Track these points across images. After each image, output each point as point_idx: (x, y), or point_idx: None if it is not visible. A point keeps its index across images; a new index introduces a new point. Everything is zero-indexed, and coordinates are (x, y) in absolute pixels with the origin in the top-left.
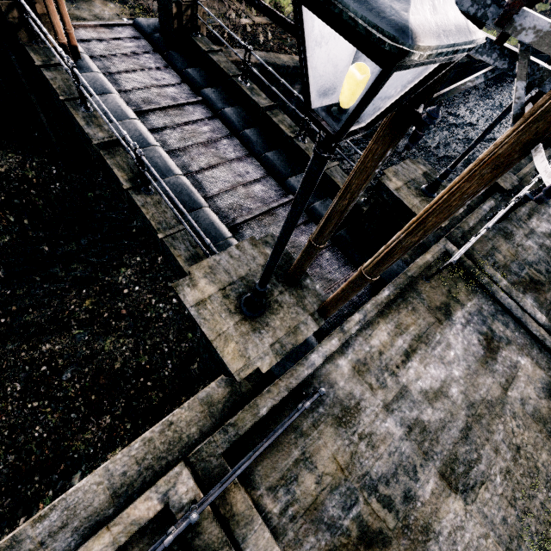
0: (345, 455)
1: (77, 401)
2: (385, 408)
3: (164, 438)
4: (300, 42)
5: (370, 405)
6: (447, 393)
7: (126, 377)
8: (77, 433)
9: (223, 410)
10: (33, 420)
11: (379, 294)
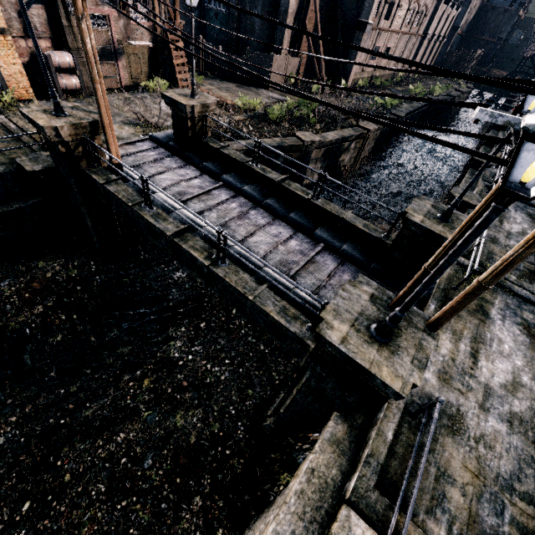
0: (472, 461)
1: (163, 489)
2: (481, 408)
3: (313, 487)
4: (515, 157)
5: (468, 408)
6: (521, 382)
7: (205, 450)
8: (172, 526)
9: (350, 445)
10: (125, 522)
11: (427, 309)
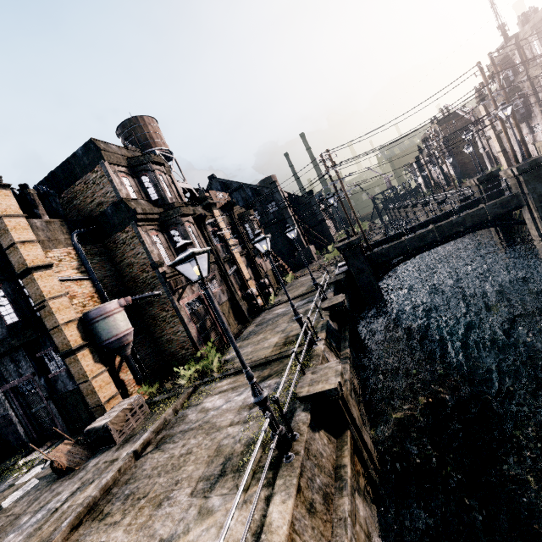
0: None
1: None
2: None
3: None
4: (503, 113)
5: None
6: None
7: None
8: None
9: None
10: None
11: None
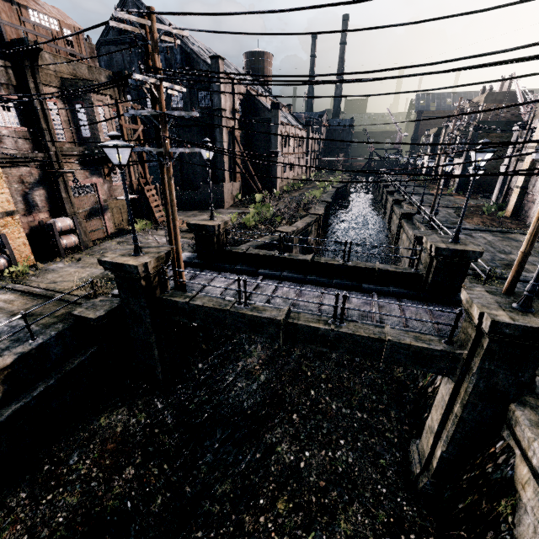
0: None
1: None
2: None
3: None
4: None
5: None
6: None
7: None
8: None
9: None
10: None
11: None
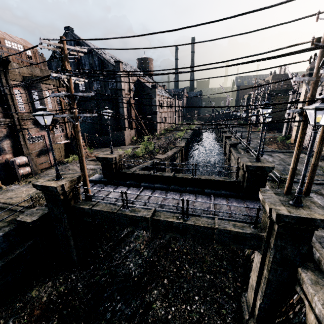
0: None
1: None
2: None
3: None
4: (315, 115)
5: None
6: None
7: None
8: None
9: (322, 280)
10: None
11: None
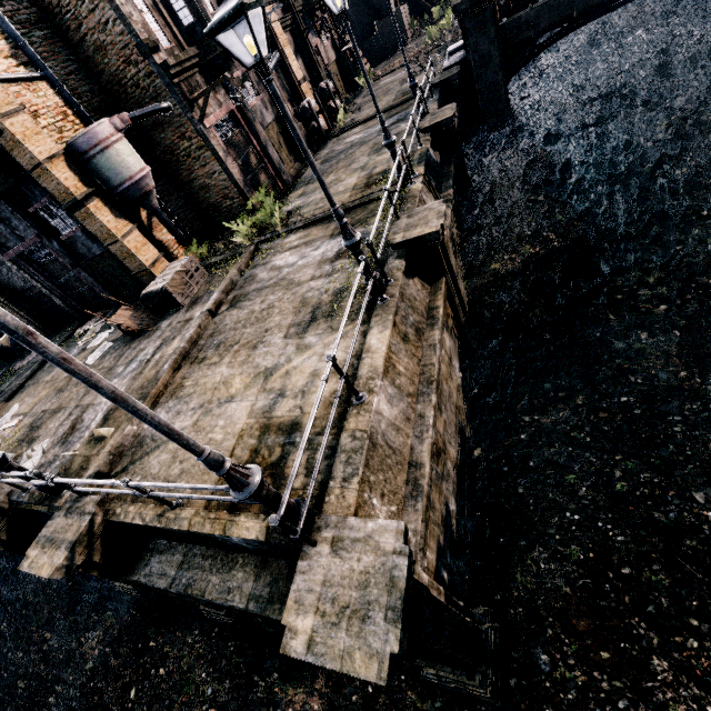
0: None
1: None
2: None
3: None
4: None
5: None
6: None
7: None
8: None
9: None
10: None
11: None
